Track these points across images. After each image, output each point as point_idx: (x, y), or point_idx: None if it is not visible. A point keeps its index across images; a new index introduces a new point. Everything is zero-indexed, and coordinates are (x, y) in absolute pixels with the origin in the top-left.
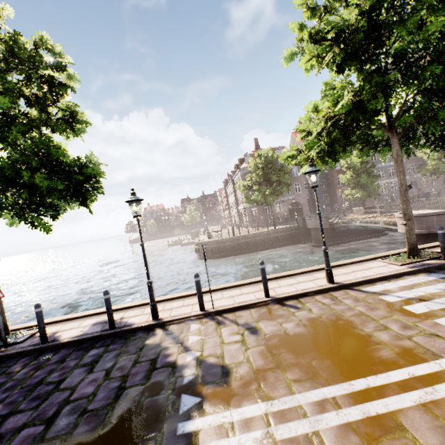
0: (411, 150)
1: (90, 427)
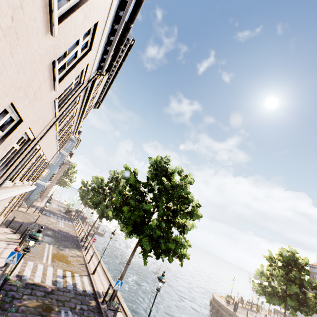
0: (159, 254)
1: (56, 241)
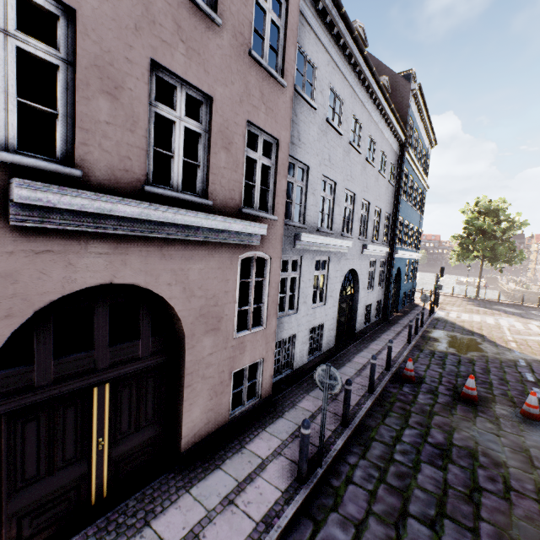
0: None
1: None
